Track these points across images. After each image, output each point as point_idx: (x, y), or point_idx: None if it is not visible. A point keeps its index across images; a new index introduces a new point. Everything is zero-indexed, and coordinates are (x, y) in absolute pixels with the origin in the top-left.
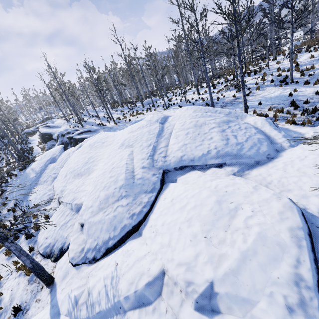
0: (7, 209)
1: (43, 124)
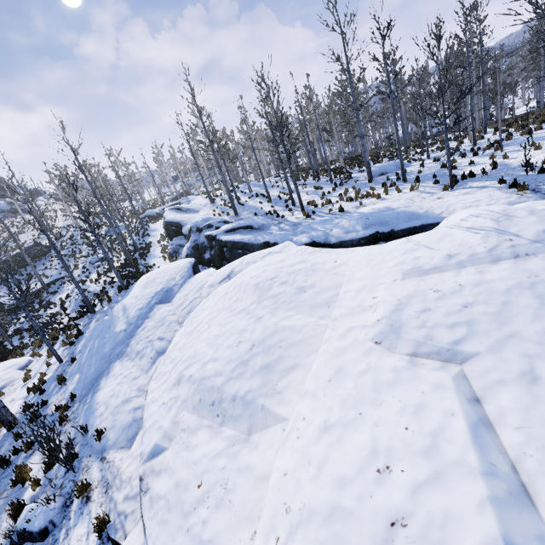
0: (55, 404)
1: (175, 203)
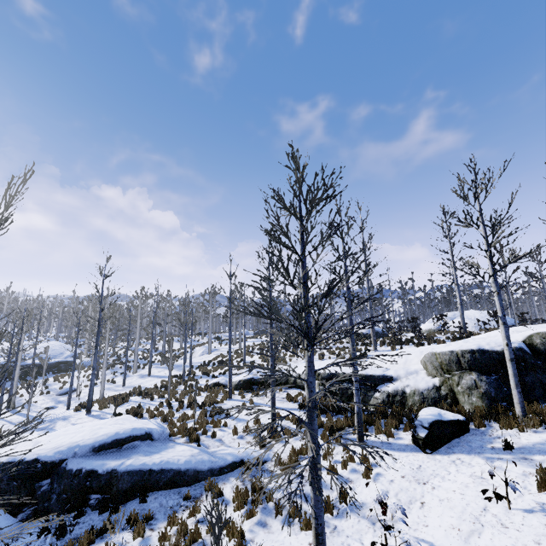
0: None
1: None
